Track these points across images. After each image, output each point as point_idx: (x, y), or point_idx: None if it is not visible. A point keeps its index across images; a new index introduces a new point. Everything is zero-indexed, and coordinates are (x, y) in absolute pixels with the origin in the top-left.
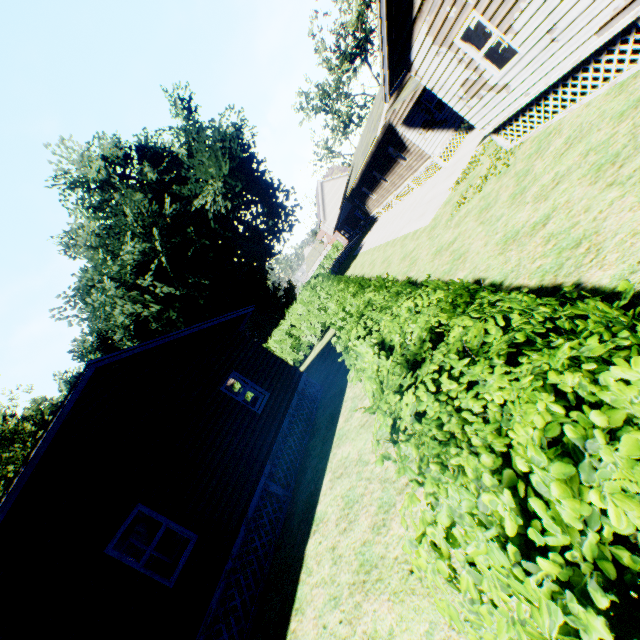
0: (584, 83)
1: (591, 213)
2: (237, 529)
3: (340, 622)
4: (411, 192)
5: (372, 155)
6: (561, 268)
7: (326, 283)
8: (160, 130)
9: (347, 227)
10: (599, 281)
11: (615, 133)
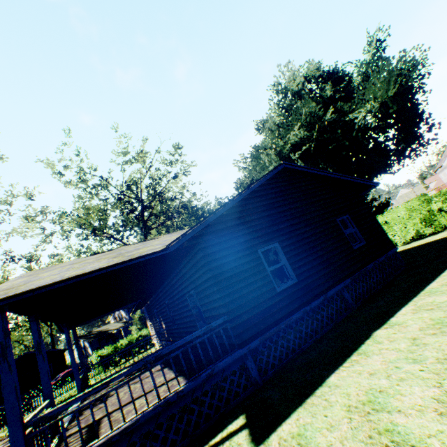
0: None
1: None
2: (317, 296)
3: (420, 370)
4: None
5: None
6: None
7: None
8: (348, 63)
9: None
10: None
11: None
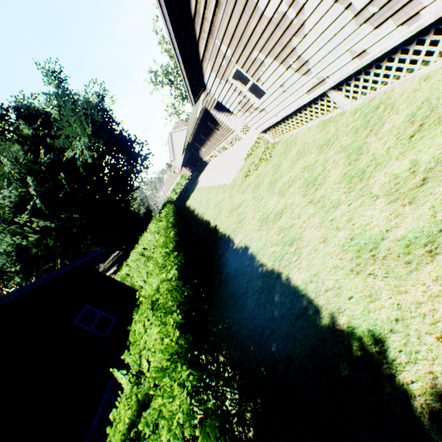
0: (306, 116)
1: (300, 220)
2: None
3: None
4: (226, 150)
5: (198, 125)
6: (283, 259)
7: (166, 220)
8: (35, 94)
9: (190, 165)
10: (297, 280)
11: (317, 160)
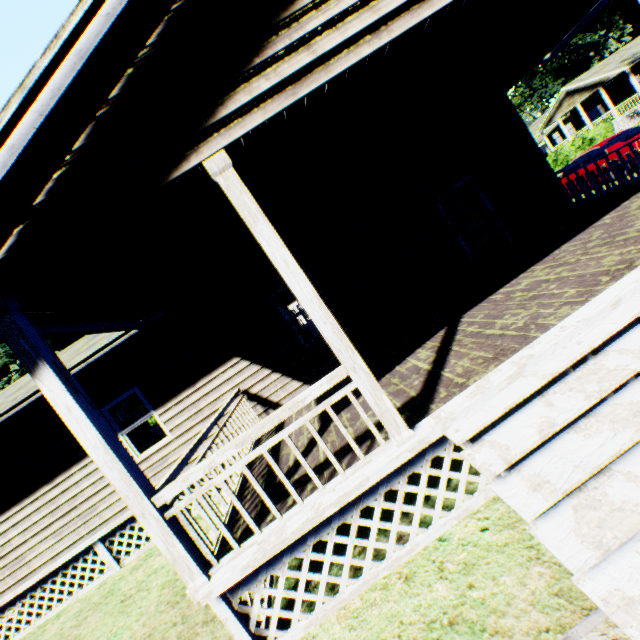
0: None
1: None
2: None
3: None
4: None
5: None
6: None
7: None
8: None
9: None
10: None
11: None
